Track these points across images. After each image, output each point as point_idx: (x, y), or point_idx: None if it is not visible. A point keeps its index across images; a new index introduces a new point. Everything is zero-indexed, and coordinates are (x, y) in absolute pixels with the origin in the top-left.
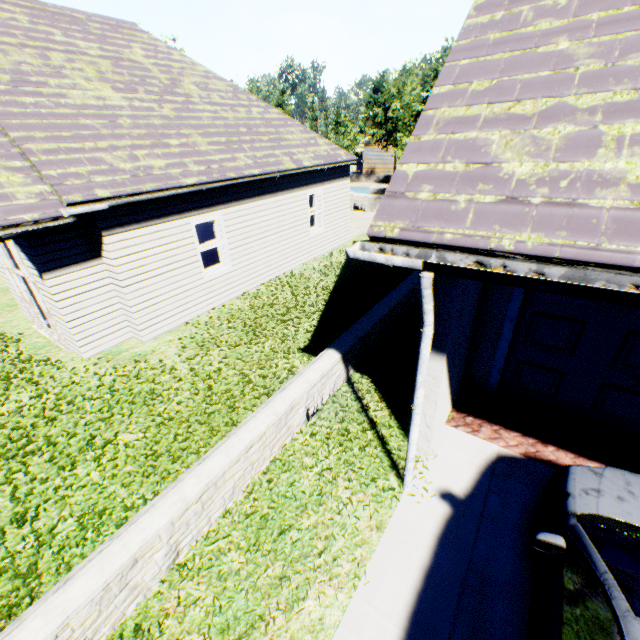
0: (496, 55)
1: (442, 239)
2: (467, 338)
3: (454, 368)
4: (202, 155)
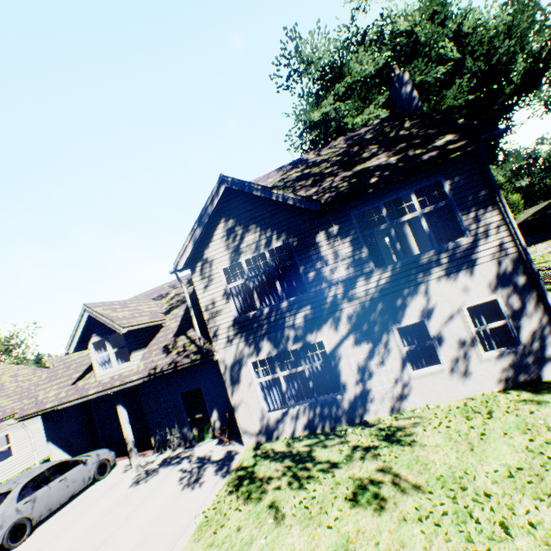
0: (54, 373)
1: (24, 414)
2: (82, 436)
3: (71, 447)
4: (3, 407)
